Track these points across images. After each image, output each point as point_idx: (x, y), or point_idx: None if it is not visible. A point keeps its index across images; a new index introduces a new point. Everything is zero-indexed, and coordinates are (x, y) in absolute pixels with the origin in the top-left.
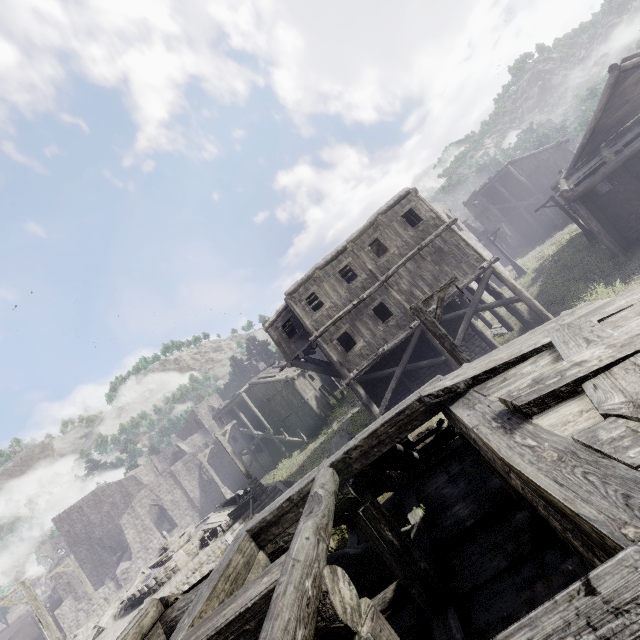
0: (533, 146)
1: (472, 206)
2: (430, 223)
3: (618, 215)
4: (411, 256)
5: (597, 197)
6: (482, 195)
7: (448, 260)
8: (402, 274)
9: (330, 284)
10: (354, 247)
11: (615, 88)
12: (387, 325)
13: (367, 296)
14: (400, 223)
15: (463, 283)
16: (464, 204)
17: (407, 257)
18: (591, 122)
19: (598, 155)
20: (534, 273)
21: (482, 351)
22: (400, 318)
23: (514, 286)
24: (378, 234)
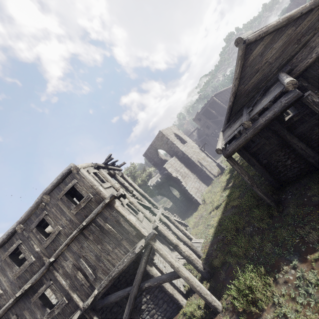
0: (230, 82)
1: (197, 121)
2: (91, 199)
3: (268, 161)
4: (73, 237)
5: (249, 147)
6: (202, 114)
7: (109, 238)
8: (66, 256)
9: (1, 269)
10: (23, 229)
11: (245, 59)
12: (52, 315)
13: (33, 283)
14: (64, 201)
15: (123, 263)
16: (193, 120)
17: (69, 238)
18: (232, 88)
19: (241, 117)
20: (229, 173)
21: (165, 303)
22: (66, 305)
23: (172, 264)
24: (43, 214)
